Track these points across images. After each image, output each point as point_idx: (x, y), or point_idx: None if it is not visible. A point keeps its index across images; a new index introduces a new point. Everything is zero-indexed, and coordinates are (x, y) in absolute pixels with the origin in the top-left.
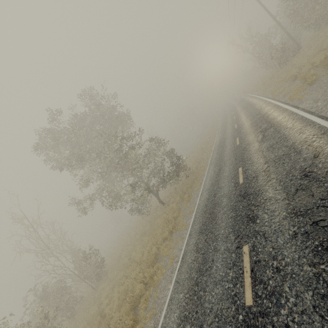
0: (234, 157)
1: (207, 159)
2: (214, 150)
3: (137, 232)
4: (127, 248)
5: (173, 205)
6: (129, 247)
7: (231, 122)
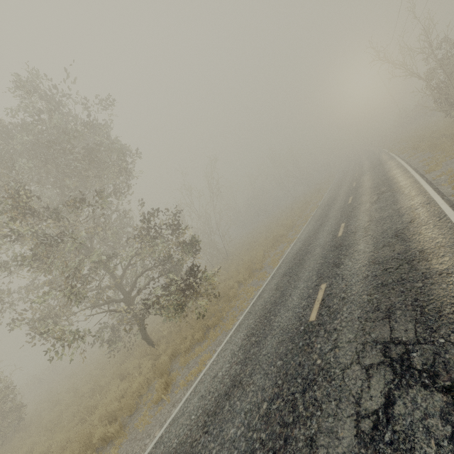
0: (273, 387)
1: (262, 279)
2: (282, 266)
3: (108, 361)
4: (62, 403)
5: (134, 385)
6: (66, 403)
7: (340, 207)
